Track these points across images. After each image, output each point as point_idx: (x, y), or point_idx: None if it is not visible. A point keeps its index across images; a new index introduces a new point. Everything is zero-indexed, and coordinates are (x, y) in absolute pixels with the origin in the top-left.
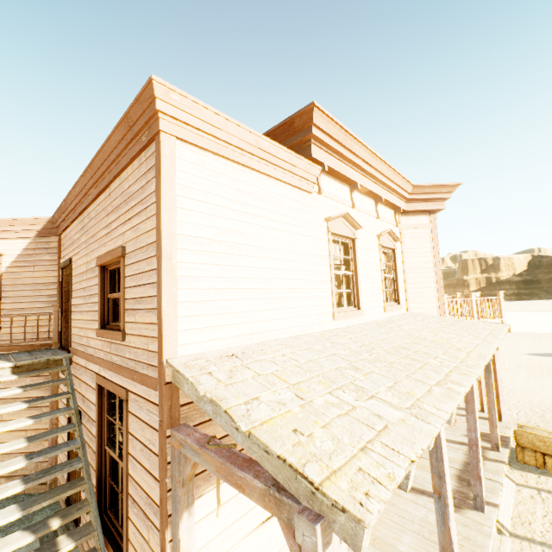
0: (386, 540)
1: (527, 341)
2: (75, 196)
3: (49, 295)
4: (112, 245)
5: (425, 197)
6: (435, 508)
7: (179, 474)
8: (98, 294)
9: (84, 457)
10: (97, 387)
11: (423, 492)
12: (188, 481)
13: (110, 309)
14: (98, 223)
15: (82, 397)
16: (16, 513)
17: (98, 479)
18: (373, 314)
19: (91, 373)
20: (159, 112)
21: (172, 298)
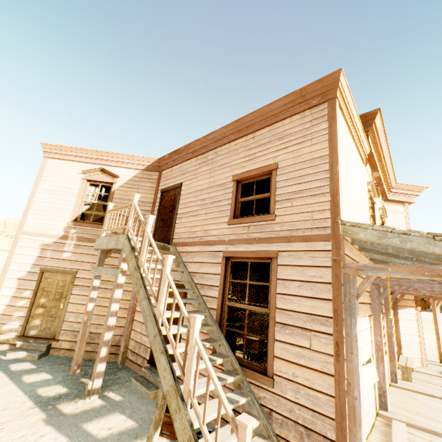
0: (427, 415)
1: None
2: (204, 141)
3: (145, 210)
4: (256, 166)
5: (402, 192)
6: None
7: (355, 290)
8: (232, 198)
9: (207, 309)
10: (225, 259)
11: (433, 396)
12: (360, 296)
13: (239, 208)
14: (233, 156)
15: (190, 273)
16: (185, 328)
17: (218, 326)
18: None
19: (211, 253)
20: (337, 87)
21: (340, 186)
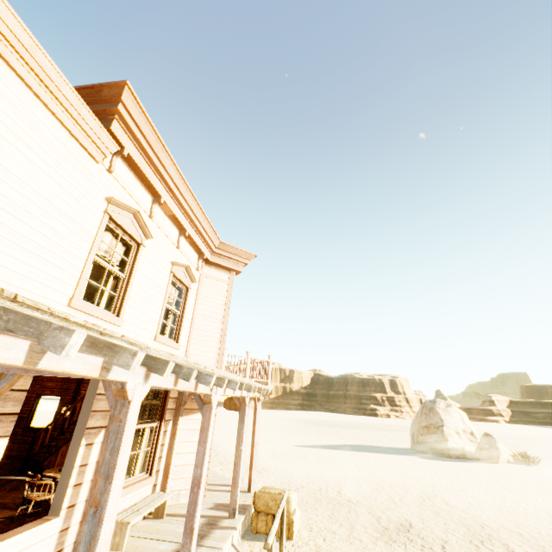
0: None
1: (298, 436)
2: None
3: None
4: None
5: (228, 256)
6: (83, 534)
7: None
8: None
9: None
10: None
11: None
12: None
13: None
14: None
15: None
16: None
17: None
18: (138, 335)
19: None
20: None
21: None
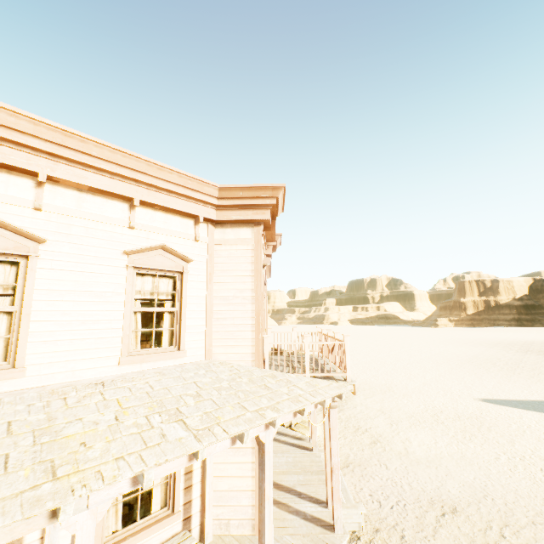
0: None
1: (494, 380)
2: None
3: None
4: None
5: (240, 203)
6: None
7: None
8: None
9: None
10: None
11: None
12: None
13: None
14: None
15: None
16: None
17: None
18: (77, 371)
19: None
20: None
21: None
